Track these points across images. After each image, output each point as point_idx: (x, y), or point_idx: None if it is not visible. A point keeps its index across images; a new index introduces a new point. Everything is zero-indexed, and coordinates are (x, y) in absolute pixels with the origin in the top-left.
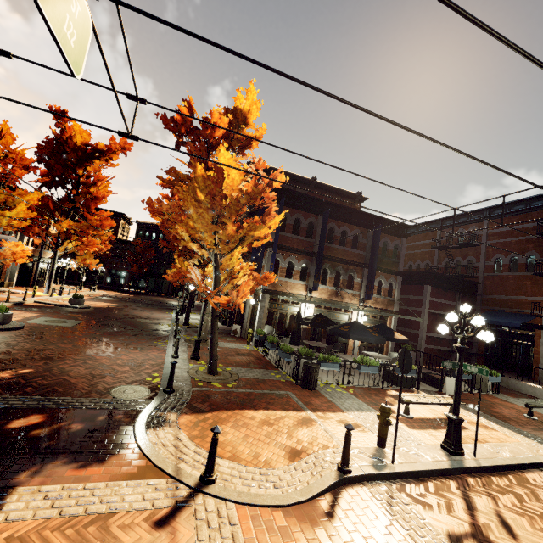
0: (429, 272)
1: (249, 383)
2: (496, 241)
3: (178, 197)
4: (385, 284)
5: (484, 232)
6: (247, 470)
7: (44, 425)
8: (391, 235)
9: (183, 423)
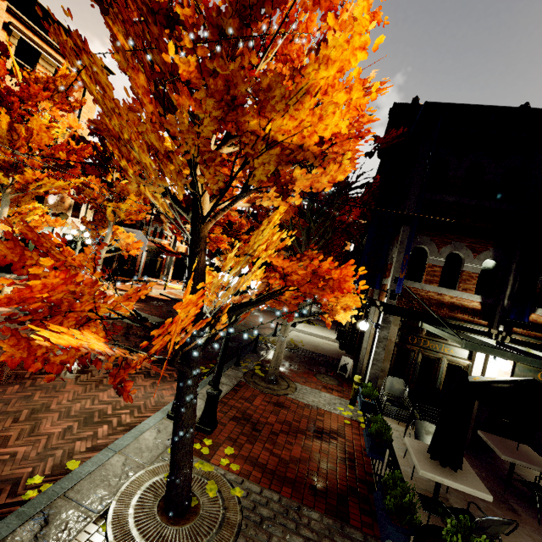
0: None
1: None
2: None
3: None
4: None
5: None
6: None
7: None
8: None
9: None
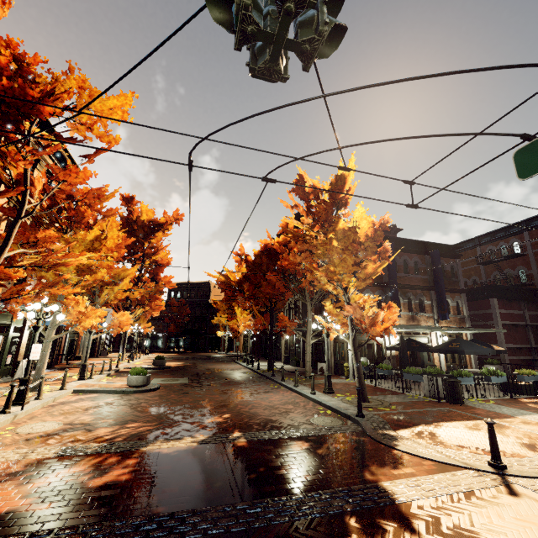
0: (491, 286)
1: (403, 405)
2: None
3: (297, 250)
4: (452, 303)
5: (527, 243)
6: (513, 460)
7: (316, 447)
8: (445, 257)
9: (408, 437)
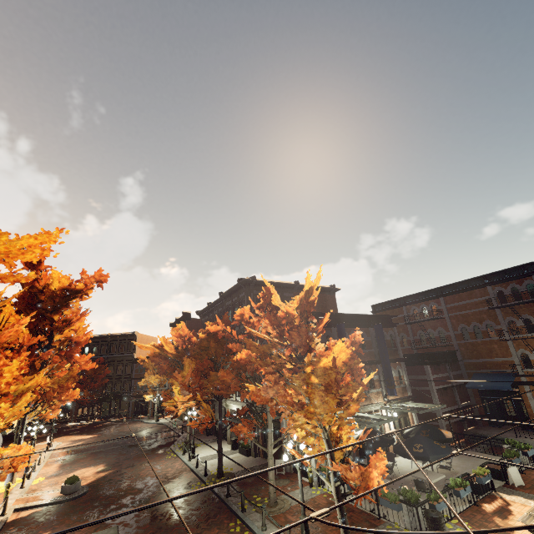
0: (424, 353)
1: None
2: (456, 313)
3: (264, 370)
4: (395, 373)
5: (443, 307)
6: None
7: None
8: (385, 327)
9: None
